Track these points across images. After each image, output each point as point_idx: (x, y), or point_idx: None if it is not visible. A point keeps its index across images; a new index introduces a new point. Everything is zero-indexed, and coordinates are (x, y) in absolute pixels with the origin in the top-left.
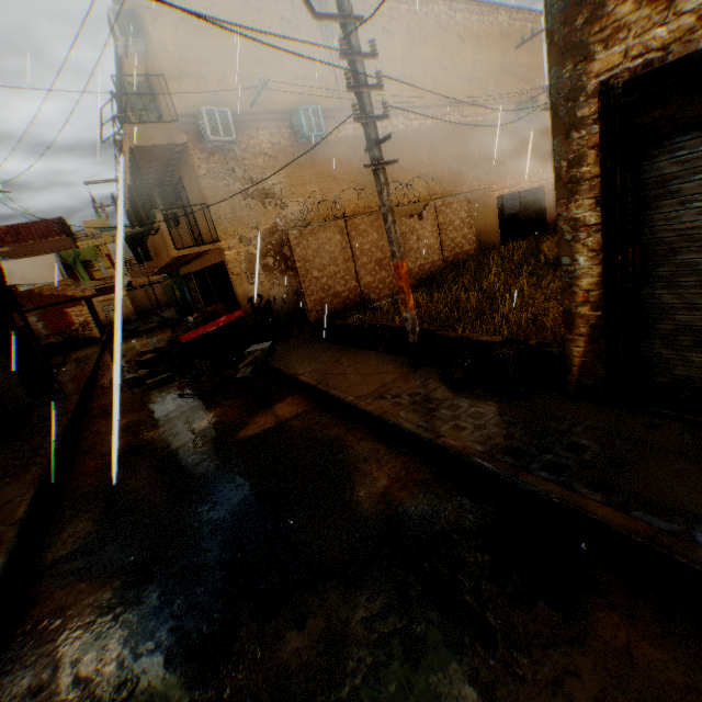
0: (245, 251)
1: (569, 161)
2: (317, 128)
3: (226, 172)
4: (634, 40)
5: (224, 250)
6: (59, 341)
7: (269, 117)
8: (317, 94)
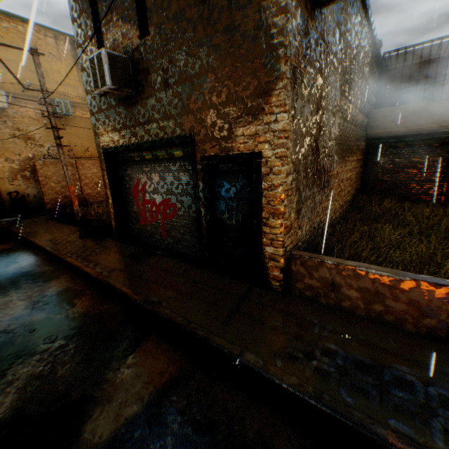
0: (10, 166)
1: (102, 164)
2: (67, 111)
3: (1, 122)
4: (105, 138)
5: None
6: None
7: (36, 99)
8: (71, 94)
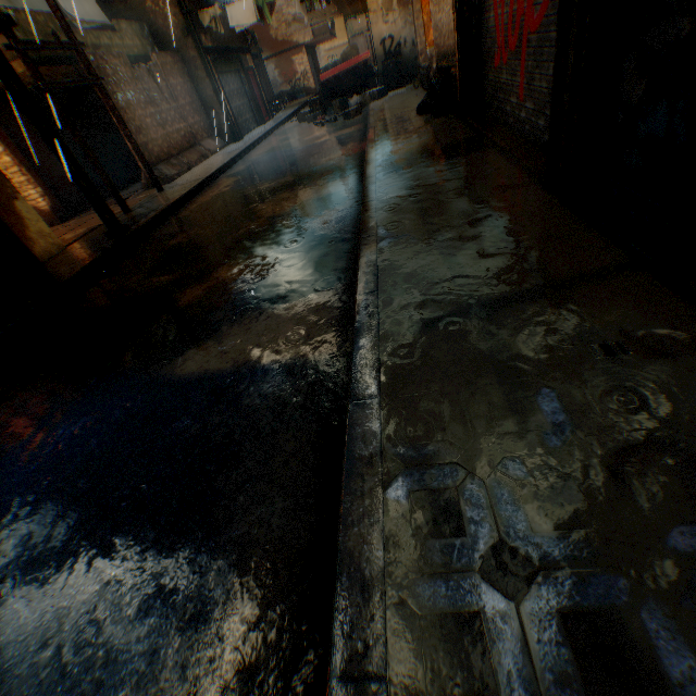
0: None
1: None
2: None
3: None
4: None
5: None
6: (287, 91)
7: None
8: None
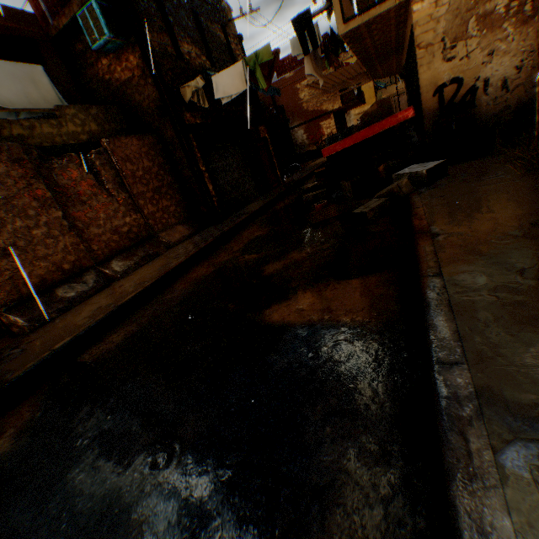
0: None
1: None
2: None
3: None
4: None
5: (412, 5)
6: (313, 149)
7: None
8: None
